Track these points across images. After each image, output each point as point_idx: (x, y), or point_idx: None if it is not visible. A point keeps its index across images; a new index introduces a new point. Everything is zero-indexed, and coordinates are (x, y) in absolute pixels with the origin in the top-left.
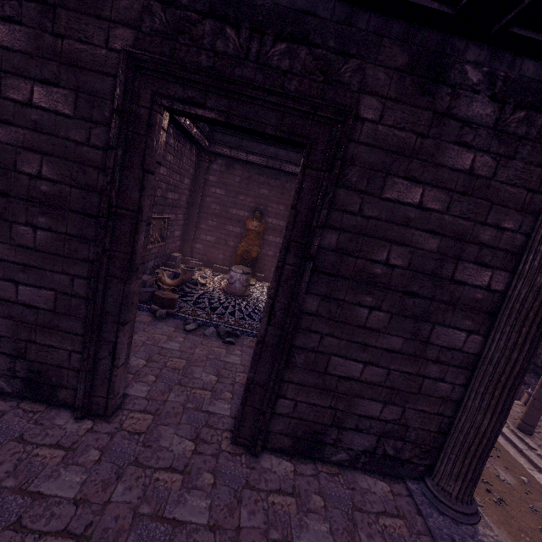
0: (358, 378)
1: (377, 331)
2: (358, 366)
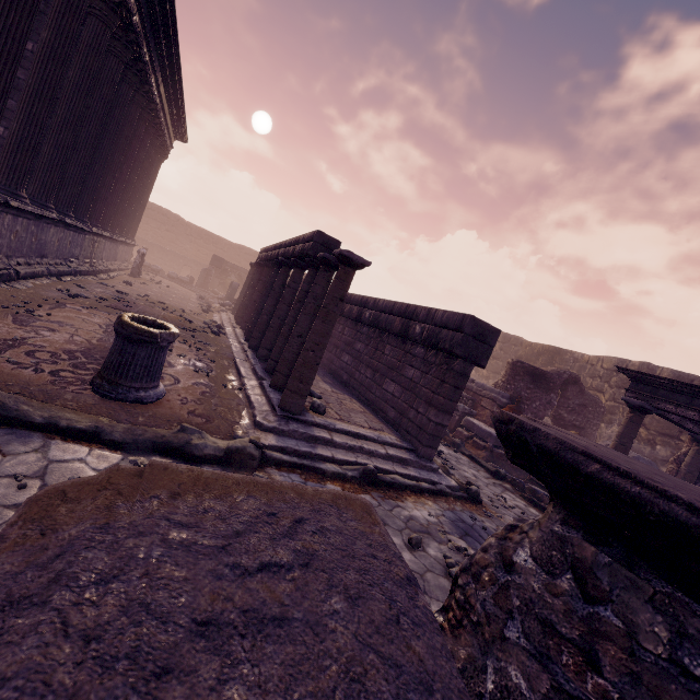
0: (2, 136)
1: (12, 112)
2: (1, 128)
